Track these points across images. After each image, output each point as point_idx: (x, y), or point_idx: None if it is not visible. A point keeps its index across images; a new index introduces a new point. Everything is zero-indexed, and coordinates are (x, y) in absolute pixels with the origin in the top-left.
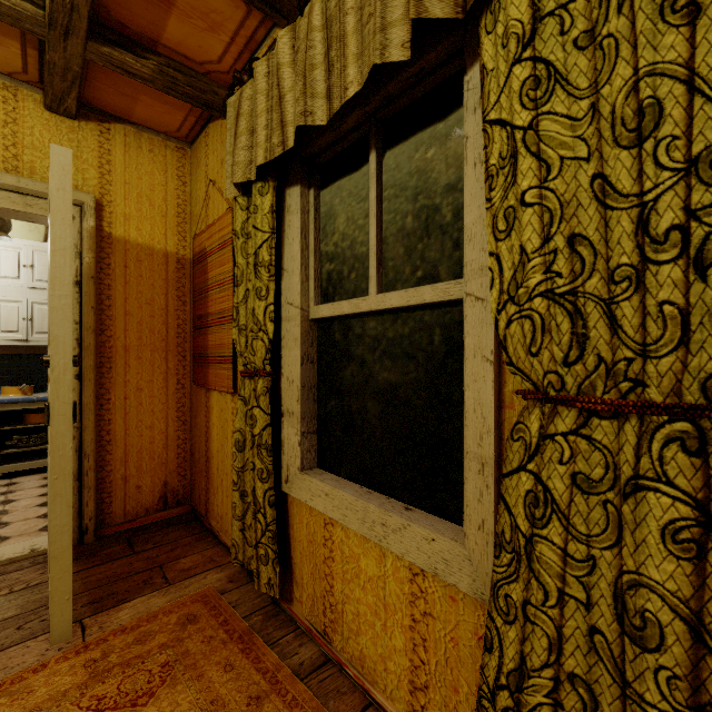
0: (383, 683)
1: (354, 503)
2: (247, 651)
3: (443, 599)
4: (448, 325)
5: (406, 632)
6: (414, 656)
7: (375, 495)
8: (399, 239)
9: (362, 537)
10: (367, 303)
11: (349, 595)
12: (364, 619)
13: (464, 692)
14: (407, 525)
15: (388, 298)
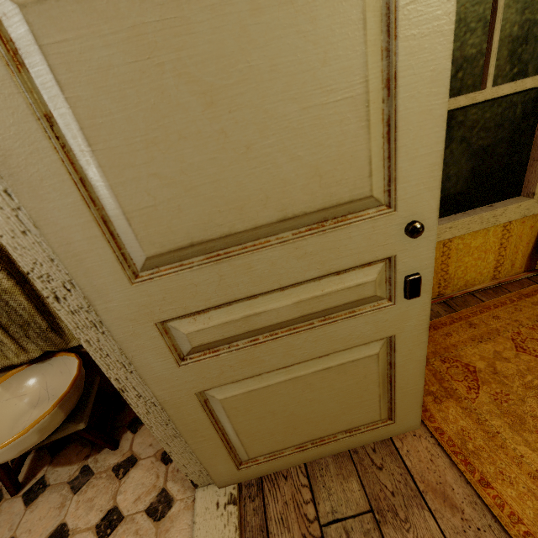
0: (478, 281)
1: (472, 219)
2: (436, 328)
3: (519, 225)
4: (527, 101)
5: (496, 252)
6: (499, 258)
7: (470, 212)
8: (506, 44)
9: (474, 233)
10: (484, 95)
11: (461, 265)
12: (470, 267)
13: (520, 250)
14: (507, 208)
15: (502, 89)
